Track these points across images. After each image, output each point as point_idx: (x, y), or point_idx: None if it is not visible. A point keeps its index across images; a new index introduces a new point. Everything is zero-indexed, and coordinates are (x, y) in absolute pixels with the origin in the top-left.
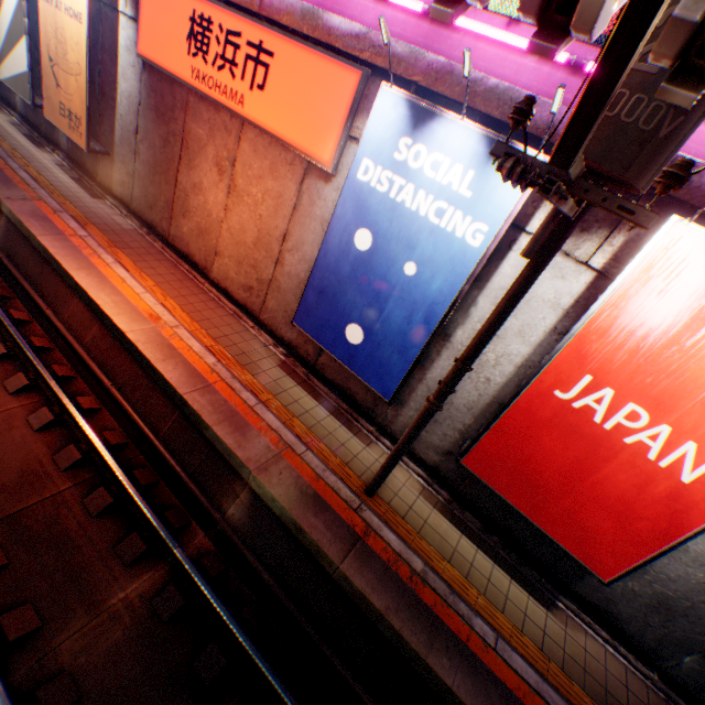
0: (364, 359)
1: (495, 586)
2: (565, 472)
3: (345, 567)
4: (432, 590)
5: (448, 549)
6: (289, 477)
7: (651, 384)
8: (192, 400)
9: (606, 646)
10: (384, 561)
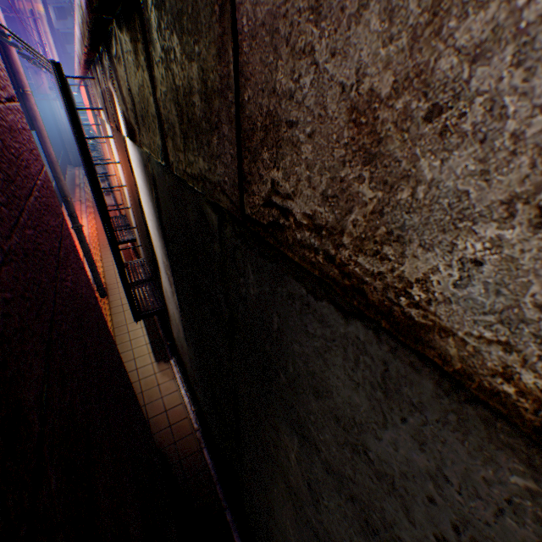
0: None
1: (131, 343)
2: None
3: None
4: None
5: (123, 324)
6: None
7: None
8: None
9: (182, 389)
10: None
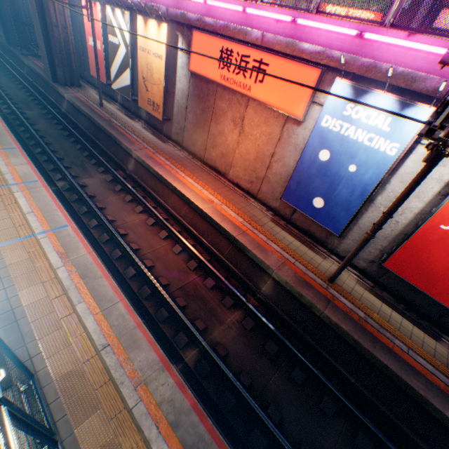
0: (323, 215)
1: (404, 327)
2: (447, 267)
3: (326, 312)
4: (370, 326)
5: (376, 309)
6: (290, 273)
7: None
8: (239, 239)
9: None
10: (344, 311)
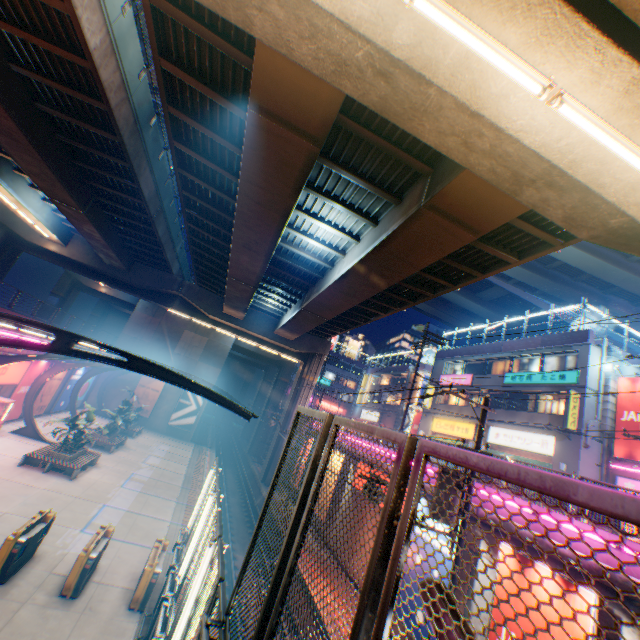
0: (424, 634)
1: None
2: None
3: None
4: None
5: None
6: None
7: (523, 625)
8: None
9: None
10: None
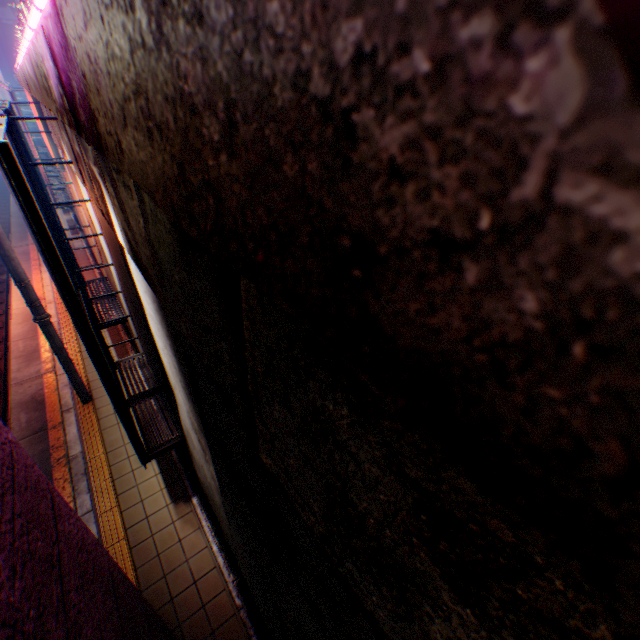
0: None
1: (135, 476)
2: None
3: None
4: (69, 470)
5: (119, 444)
6: (34, 389)
7: None
8: (15, 345)
9: (213, 544)
10: (51, 445)
